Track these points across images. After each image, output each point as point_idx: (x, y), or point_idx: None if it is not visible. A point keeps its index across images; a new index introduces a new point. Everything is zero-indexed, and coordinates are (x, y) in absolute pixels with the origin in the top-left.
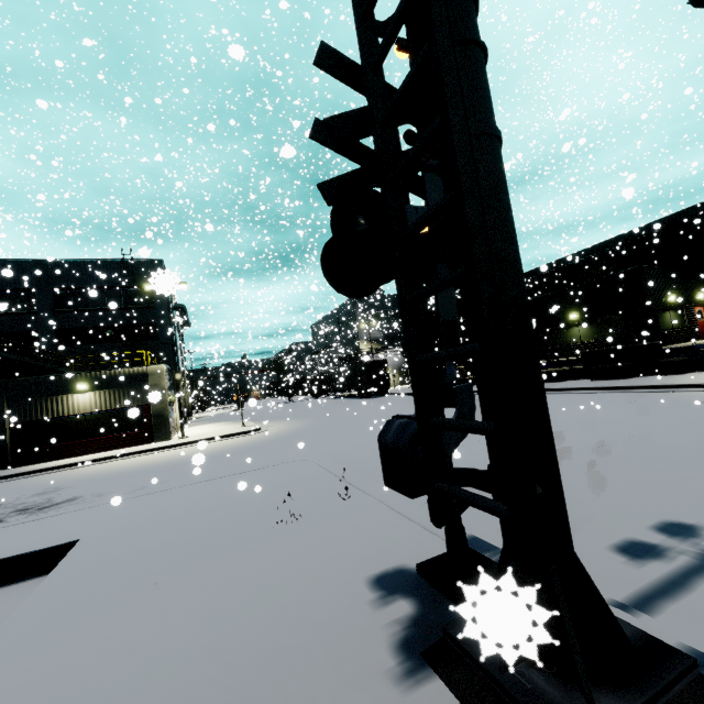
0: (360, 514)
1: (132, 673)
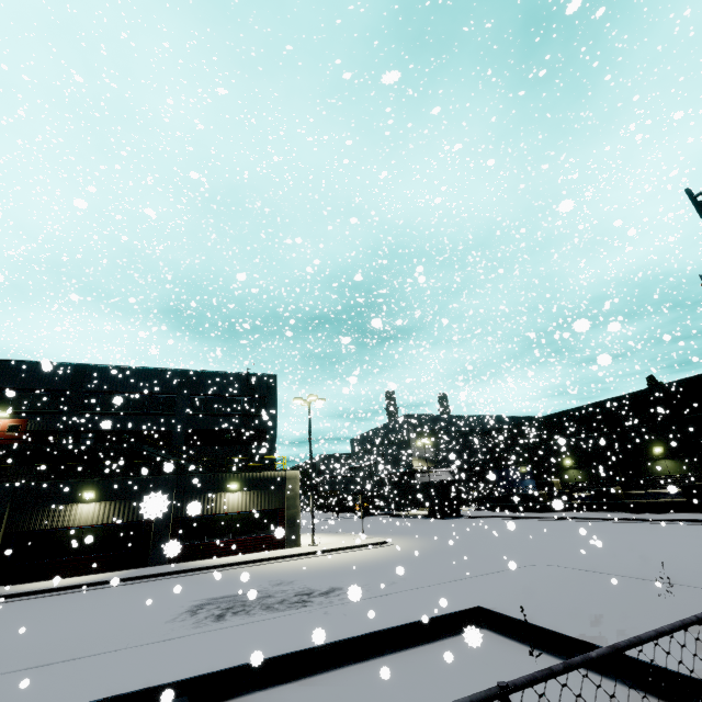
0: None
1: None
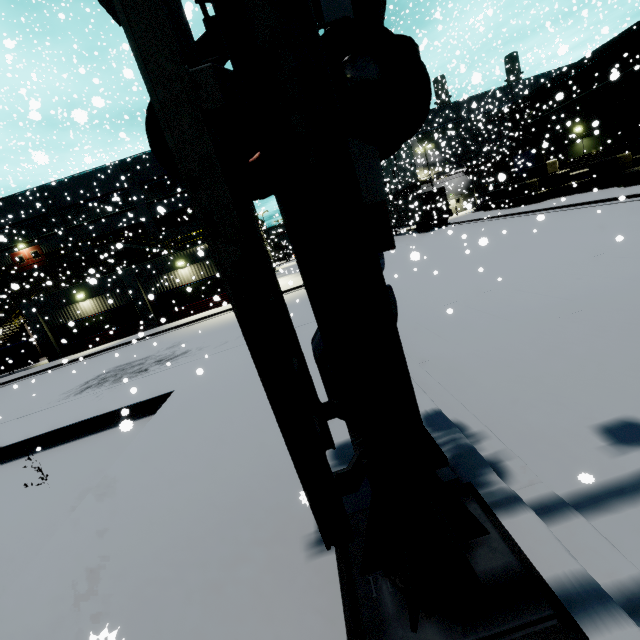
0: None
1: (165, 503)
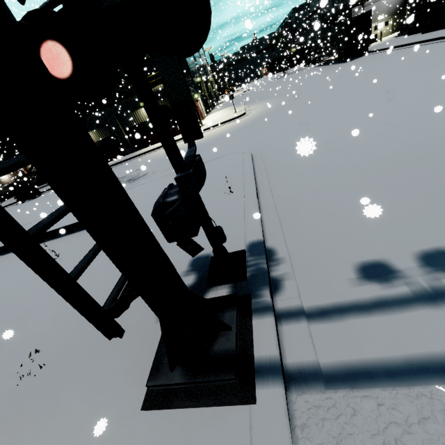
0: (226, 208)
1: (105, 279)
